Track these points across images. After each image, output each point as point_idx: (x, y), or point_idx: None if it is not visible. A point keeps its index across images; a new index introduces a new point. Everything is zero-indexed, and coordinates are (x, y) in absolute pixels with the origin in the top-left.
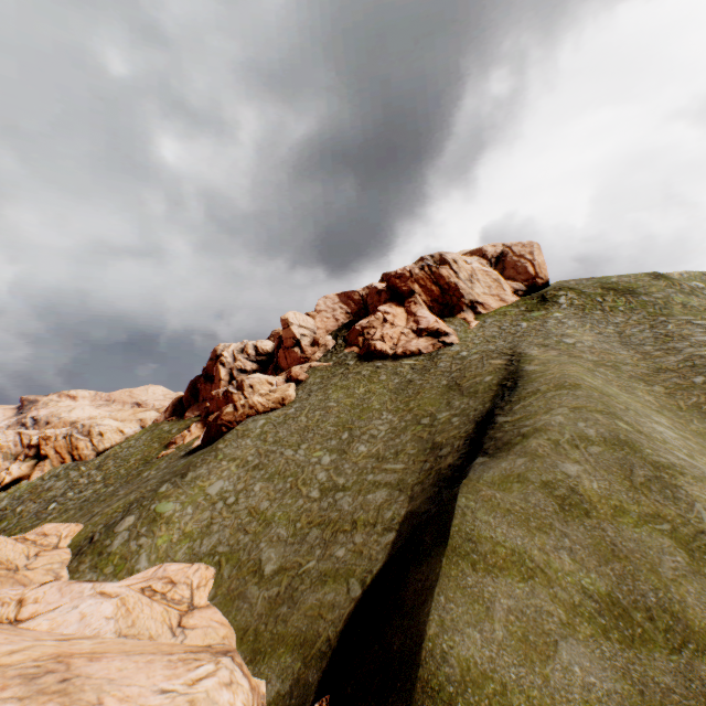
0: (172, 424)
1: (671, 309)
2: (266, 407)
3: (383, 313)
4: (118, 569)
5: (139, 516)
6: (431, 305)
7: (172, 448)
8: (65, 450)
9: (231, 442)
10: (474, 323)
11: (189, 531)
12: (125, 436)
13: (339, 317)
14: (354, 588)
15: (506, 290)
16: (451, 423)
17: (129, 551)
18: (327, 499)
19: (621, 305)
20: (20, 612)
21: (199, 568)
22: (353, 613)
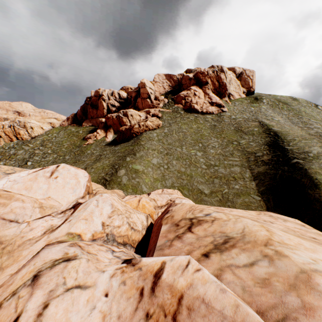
0: (76, 128)
1: (301, 113)
2: (152, 127)
3: (194, 91)
4: (135, 191)
5: (126, 171)
6: (213, 91)
7: (91, 141)
8: (11, 134)
9: (146, 142)
10: (231, 104)
11: (156, 177)
12: (44, 130)
13: (165, 87)
14: (256, 197)
15: (241, 91)
16: (251, 145)
17: (134, 184)
18: (211, 169)
19: (285, 107)
20: (157, 204)
21: (177, 191)
22: (265, 204)
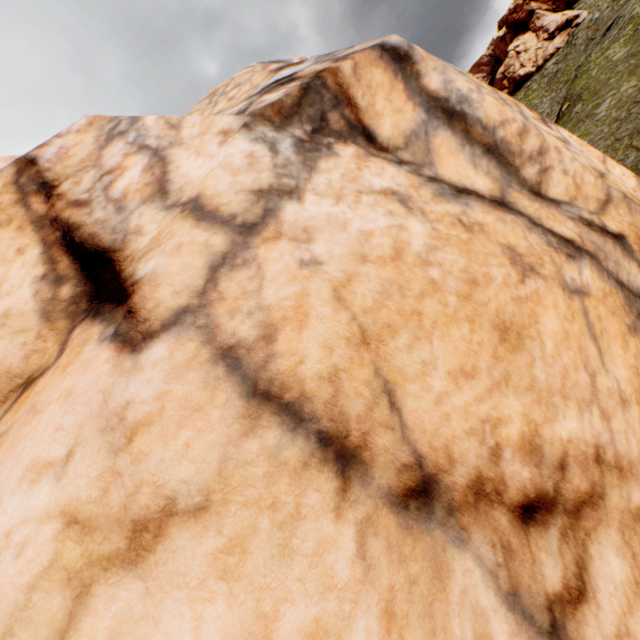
0: None
1: None
2: None
3: (513, 51)
4: None
5: None
6: (554, 7)
7: None
8: None
9: None
10: None
11: None
12: None
13: None
14: None
15: None
16: None
17: None
18: None
19: None
20: None
21: None
22: None
